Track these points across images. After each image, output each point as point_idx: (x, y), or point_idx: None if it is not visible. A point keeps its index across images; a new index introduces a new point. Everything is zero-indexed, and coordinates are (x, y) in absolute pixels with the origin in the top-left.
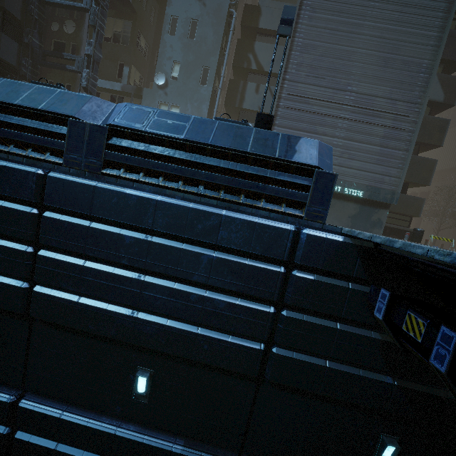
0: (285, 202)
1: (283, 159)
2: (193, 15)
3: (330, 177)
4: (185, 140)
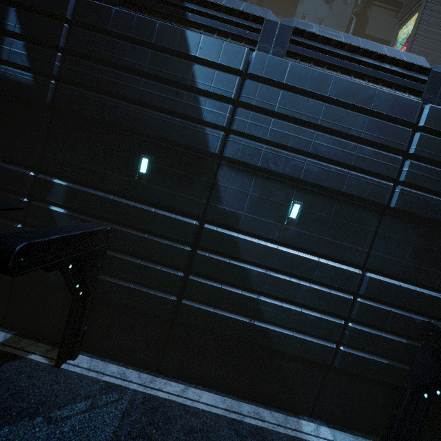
0: None
1: None
2: (320, 15)
3: None
4: None
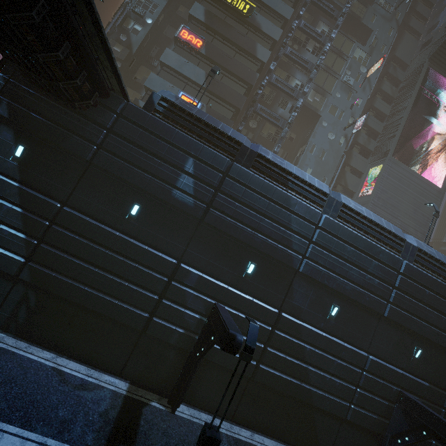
0: None
1: None
2: (325, 148)
3: None
4: (439, 259)
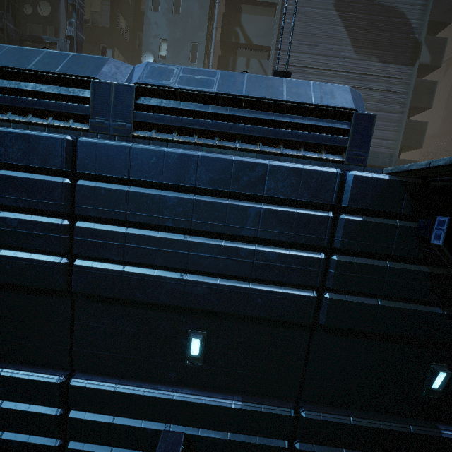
0: (324, 149)
1: (320, 104)
2: None
3: (368, 118)
4: (218, 93)
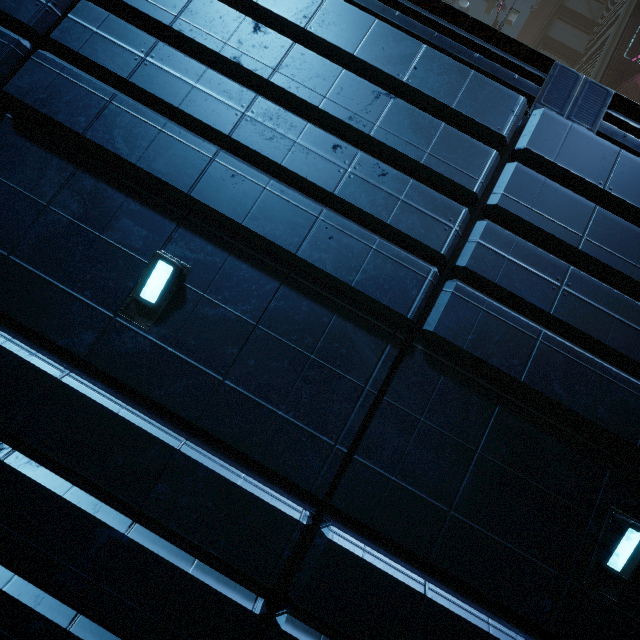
0: None
1: None
2: None
3: None
4: None
